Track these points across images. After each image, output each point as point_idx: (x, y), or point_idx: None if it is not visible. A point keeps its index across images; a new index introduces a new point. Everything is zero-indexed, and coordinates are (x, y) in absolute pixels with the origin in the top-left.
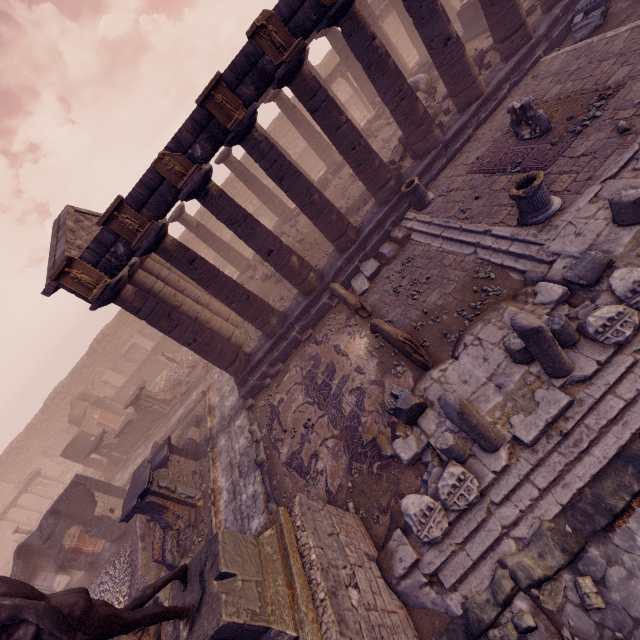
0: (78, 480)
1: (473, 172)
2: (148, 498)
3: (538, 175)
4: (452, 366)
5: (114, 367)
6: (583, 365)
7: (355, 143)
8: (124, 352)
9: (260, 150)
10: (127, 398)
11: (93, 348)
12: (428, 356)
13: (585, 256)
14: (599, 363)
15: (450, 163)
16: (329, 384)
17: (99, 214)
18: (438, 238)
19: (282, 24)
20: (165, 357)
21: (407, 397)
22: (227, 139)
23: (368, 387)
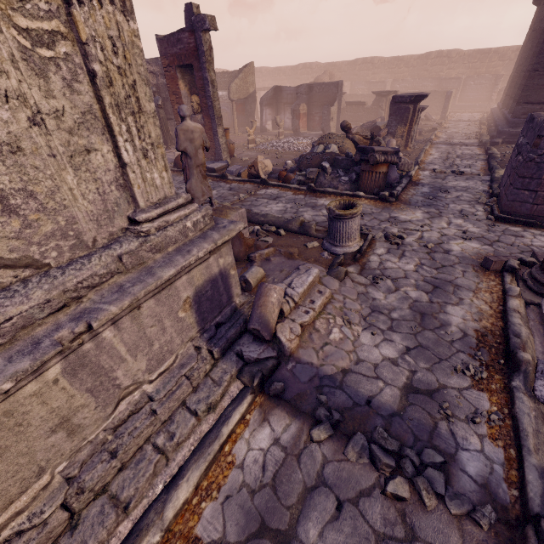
0: (340, 84)
1: None
2: (411, 106)
3: None
4: None
5: (354, 85)
6: None
7: None
8: (375, 80)
9: None
10: None
11: (357, 62)
12: None
13: None
14: None
15: None
16: None
17: None
18: None
19: None
20: None
21: None
22: None
23: None
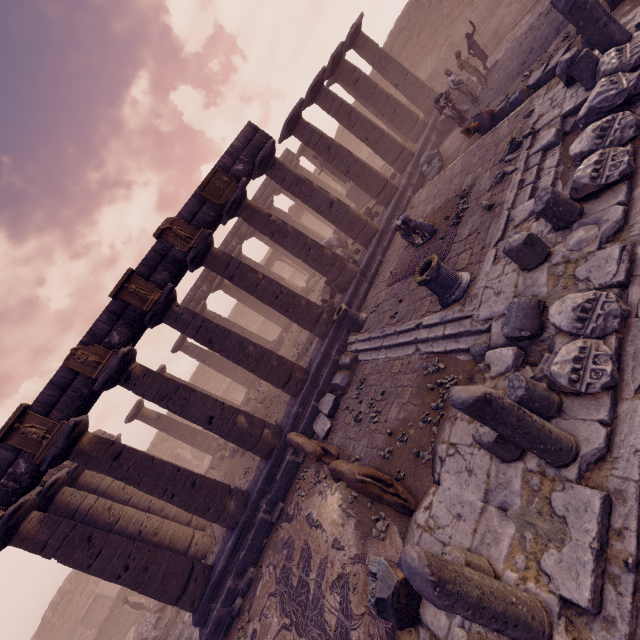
0: None
1: (391, 284)
2: None
3: (432, 258)
4: (436, 496)
5: None
6: (586, 433)
7: (277, 292)
8: (83, 613)
9: (182, 321)
10: None
11: (46, 620)
12: (407, 492)
13: (510, 306)
14: (604, 423)
15: (372, 285)
16: (306, 582)
17: None
18: (381, 349)
19: (185, 223)
20: (129, 604)
21: (385, 572)
22: (146, 319)
23: (350, 570)
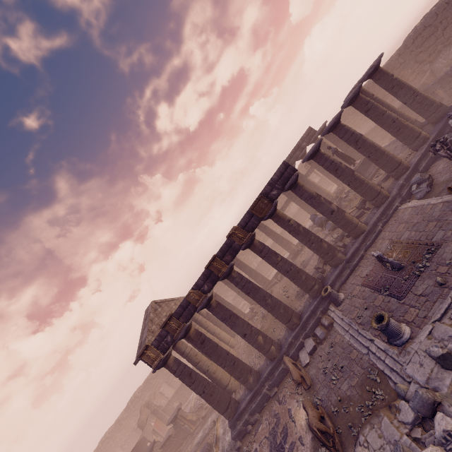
0: None
1: (364, 285)
2: None
3: (384, 316)
4: None
5: (167, 381)
6: None
7: (288, 269)
8: None
9: (236, 281)
10: (172, 410)
11: None
12: (340, 444)
13: (416, 393)
14: None
15: (353, 272)
16: (283, 446)
17: (166, 300)
18: (347, 332)
19: (242, 229)
20: None
21: None
22: (219, 280)
23: None
